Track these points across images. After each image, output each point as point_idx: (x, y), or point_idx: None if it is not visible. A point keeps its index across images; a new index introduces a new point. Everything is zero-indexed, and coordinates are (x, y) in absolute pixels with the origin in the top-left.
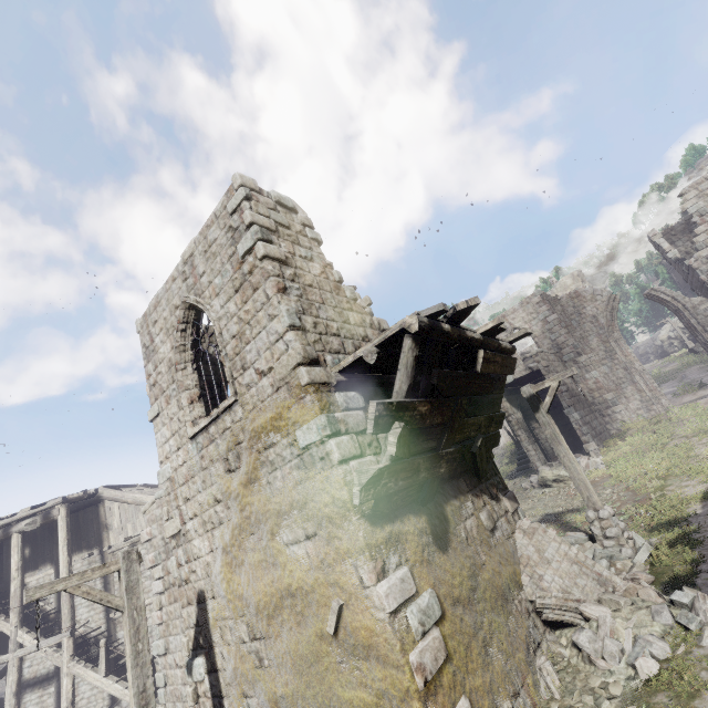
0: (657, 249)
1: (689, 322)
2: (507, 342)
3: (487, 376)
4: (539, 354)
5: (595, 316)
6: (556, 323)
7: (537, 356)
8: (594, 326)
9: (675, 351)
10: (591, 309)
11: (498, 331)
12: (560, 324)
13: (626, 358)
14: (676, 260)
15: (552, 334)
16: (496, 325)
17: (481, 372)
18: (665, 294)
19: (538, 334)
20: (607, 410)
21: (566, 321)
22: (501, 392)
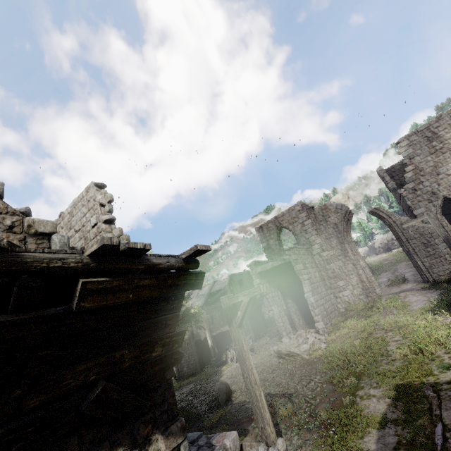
0: (382, 180)
1: (398, 234)
2: (180, 257)
3: (126, 304)
4: (291, 249)
5: (336, 224)
6: (310, 226)
7: (289, 251)
8: (335, 231)
9: (395, 248)
10: (334, 218)
11: (135, 250)
12: (312, 227)
13: (354, 257)
14: (393, 189)
15: (307, 234)
16: (104, 247)
17: (84, 308)
18: (383, 213)
19: (297, 233)
20: (339, 294)
21: (317, 225)
22: (175, 311)
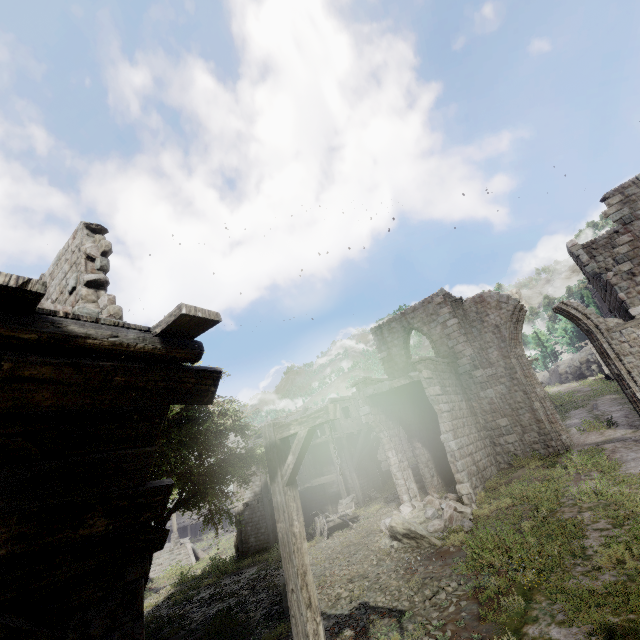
0: (576, 262)
1: (602, 346)
2: (154, 333)
3: None
4: (422, 362)
5: (498, 326)
6: (456, 329)
7: (419, 364)
8: (496, 338)
9: (592, 374)
10: (494, 317)
11: None
12: (459, 330)
13: (527, 380)
14: (594, 275)
15: (450, 340)
16: None
17: None
18: (577, 310)
19: (435, 338)
20: (500, 439)
21: (467, 327)
22: (141, 443)
